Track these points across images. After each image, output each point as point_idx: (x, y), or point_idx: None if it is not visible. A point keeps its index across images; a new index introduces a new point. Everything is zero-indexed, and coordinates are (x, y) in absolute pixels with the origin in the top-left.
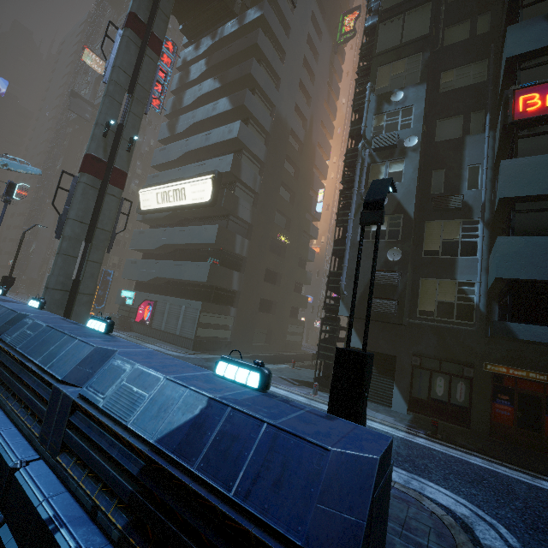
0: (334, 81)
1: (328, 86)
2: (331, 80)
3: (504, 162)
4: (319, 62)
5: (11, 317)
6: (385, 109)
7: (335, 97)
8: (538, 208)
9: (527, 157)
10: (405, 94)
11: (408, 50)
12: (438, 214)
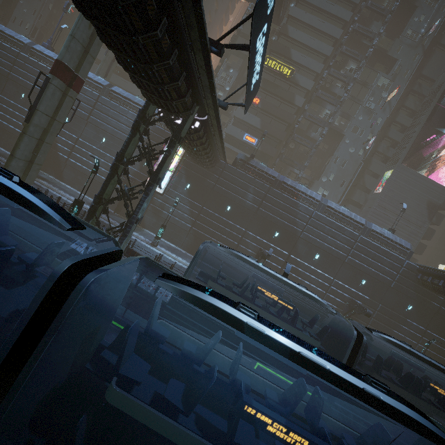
0: (227, 14)
1: (223, 15)
2: (226, 13)
3: (238, 108)
4: (224, 1)
5: (108, 83)
6: (227, 72)
7: (225, 23)
8: (238, 121)
9: (242, 109)
10: (233, 71)
11: (241, 55)
12: (225, 114)
